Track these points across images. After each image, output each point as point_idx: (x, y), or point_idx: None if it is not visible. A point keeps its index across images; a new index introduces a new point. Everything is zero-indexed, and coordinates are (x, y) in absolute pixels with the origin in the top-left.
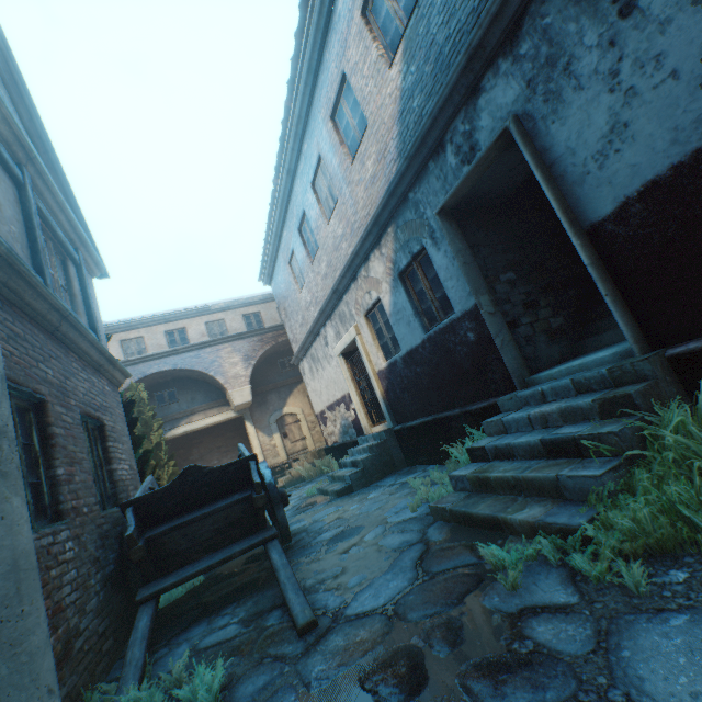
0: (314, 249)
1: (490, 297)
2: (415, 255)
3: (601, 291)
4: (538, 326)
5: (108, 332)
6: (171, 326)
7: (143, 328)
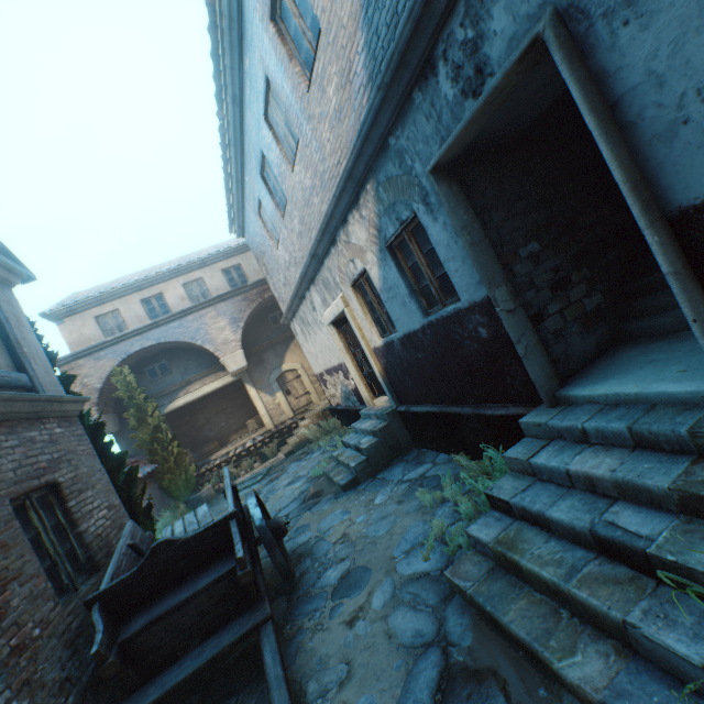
0: (282, 200)
1: (508, 288)
2: (404, 222)
3: (687, 314)
4: (569, 313)
5: (79, 310)
6: (146, 293)
7: (116, 300)
